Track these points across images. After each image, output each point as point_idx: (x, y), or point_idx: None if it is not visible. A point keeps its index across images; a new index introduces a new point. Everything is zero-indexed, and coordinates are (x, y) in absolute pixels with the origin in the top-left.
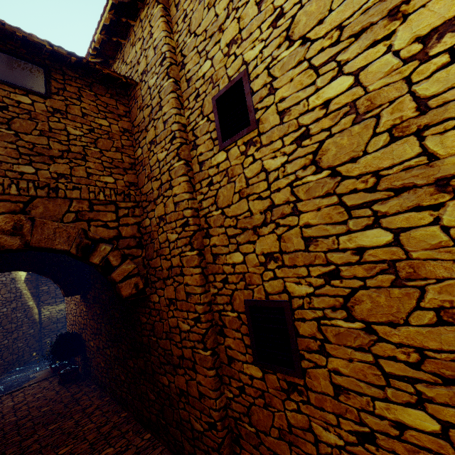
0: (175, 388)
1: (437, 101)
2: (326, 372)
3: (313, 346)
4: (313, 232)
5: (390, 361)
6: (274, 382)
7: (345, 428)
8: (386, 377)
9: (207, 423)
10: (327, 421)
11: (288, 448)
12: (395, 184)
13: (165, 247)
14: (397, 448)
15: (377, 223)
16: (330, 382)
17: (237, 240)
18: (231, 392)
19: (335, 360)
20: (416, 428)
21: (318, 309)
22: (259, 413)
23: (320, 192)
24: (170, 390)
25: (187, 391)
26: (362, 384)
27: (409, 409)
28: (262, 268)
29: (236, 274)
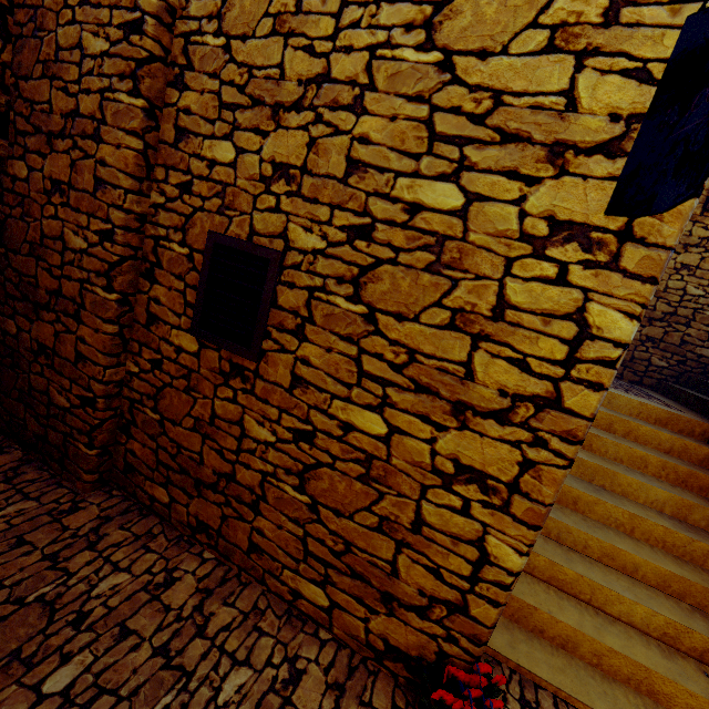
0: (31, 341)
1: (632, 15)
2: (292, 360)
3: (290, 324)
4: (367, 155)
5: (375, 359)
6: (213, 361)
7: (285, 424)
8: (360, 376)
9: (81, 398)
10: (266, 416)
11: (202, 441)
12: (510, 125)
13: (69, 61)
14: (333, 448)
15: (457, 176)
16: (291, 371)
17: (236, 118)
18: (137, 366)
19: (311, 347)
20: (364, 430)
21: (319, 276)
22: (174, 397)
23: (411, 88)
24: (18, 343)
25: (53, 348)
26: (330, 379)
27: (366, 411)
28: (262, 186)
29: (211, 181)
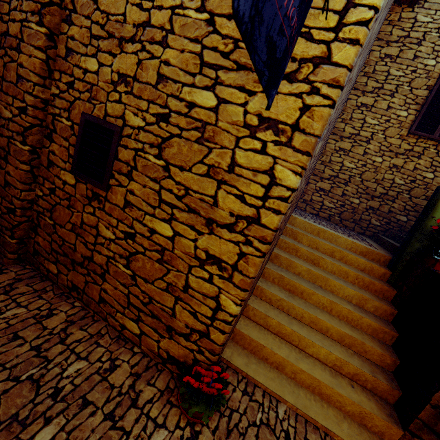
0: None
1: None
2: (125, 191)
3: (124, 170)
4: (168, 72)
5: (168, 192)
6: (83, 190)
7: (120, 229)
8: (160, 202)
9: (7, 208)
10: (110, 224)
11: (76, 237)
12: (242, 60)
13: (4, 0)
14: (145, 243)
15: (214, 88)
16: (124, 198)
17: (99, 44)
18: (42, 191)
19: (135, 184)
20: (161, 233)
21: (140, 142)
22: (61, 211)
23: (192, 34)
24: None
25: None
26: (144, 203)
27: (163, 222)
28: (112, 87)
29: (85, 82)
